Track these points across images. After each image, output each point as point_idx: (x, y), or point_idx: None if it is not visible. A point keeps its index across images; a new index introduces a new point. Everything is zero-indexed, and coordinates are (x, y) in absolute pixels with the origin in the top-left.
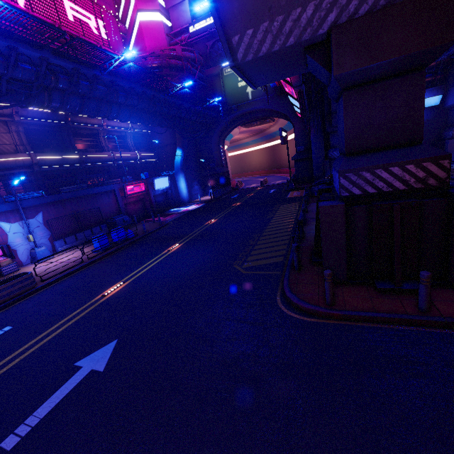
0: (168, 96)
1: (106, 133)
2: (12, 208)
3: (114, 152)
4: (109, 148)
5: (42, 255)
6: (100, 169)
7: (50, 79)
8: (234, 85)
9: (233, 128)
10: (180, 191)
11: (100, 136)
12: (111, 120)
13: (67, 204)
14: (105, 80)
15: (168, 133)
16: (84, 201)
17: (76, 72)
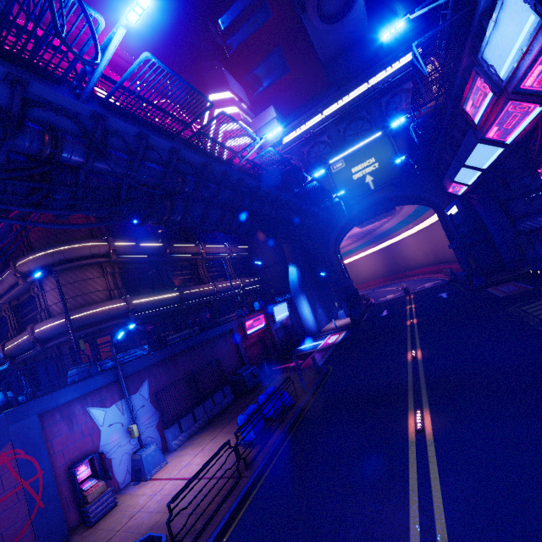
0: (290, 196)
1: (204, 262)
2: (110, 380)
3: (216, 283)
4: (209, 279)
5: (152, 462)
6: (200, 306)
7: (177, 179)
8: (347, 179)
9: (348, 230)
10: (304, 320)
11: (198, 266)
12: (209, 247)
13: (179, 361)
14: (231, 180)
15: (271, 251)
16: (198, 352)
17: (207, 168)
